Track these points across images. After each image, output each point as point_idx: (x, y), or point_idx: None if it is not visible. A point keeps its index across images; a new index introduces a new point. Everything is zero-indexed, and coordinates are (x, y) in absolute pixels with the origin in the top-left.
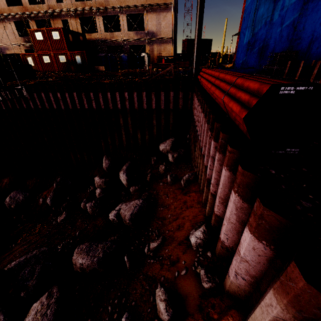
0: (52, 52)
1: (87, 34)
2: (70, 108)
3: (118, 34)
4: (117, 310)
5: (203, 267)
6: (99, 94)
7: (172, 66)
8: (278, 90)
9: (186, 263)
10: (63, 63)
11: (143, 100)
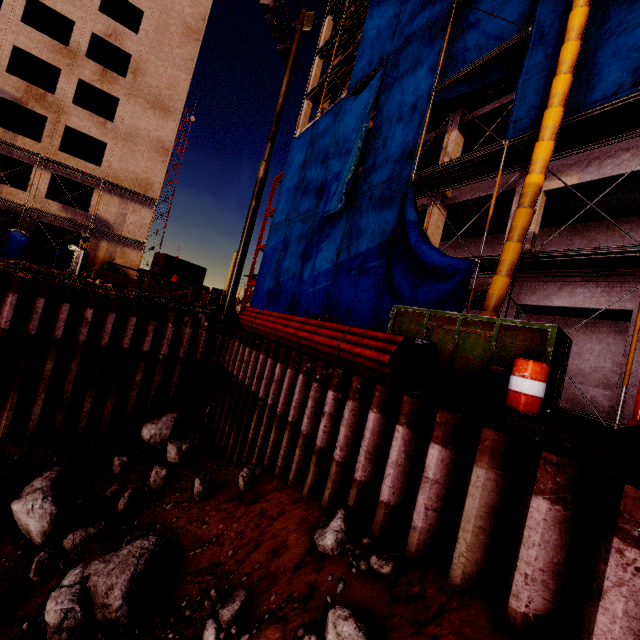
0: None
1: None
2: None
3: (17, 192)
4: None
5: (373, 552)
6: (12, 295)
7: (191, 291)
8: (414, 340)
9: (335, 577)
10: None
11: (127, 330)
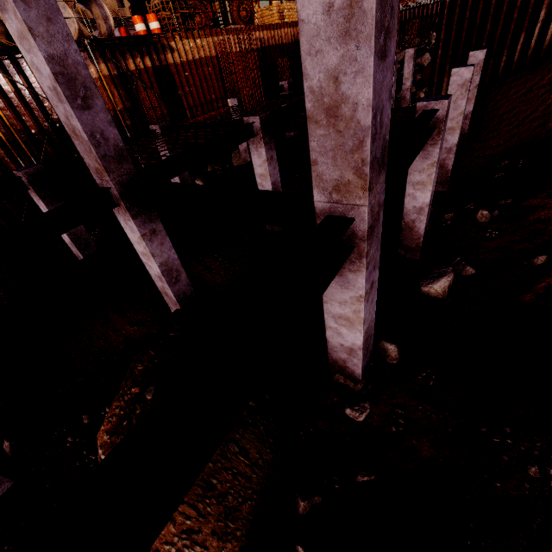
0: None
1: None
2: None
3: None
4: None
5: None
6: None
7: None
8: None
9: None
10: None
11: None
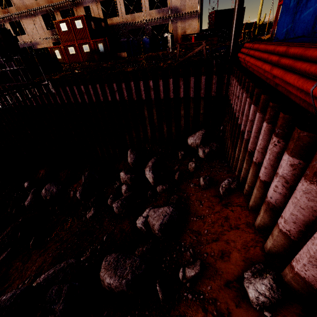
0: (76, 43)
1: (108, 19)
2: (94, 101)
3: (139, 15)
4: None
5: None
6: (122, 84)
7: (204, 45)
8: None
9: None
10: (87, 53)
11: (170, 88)
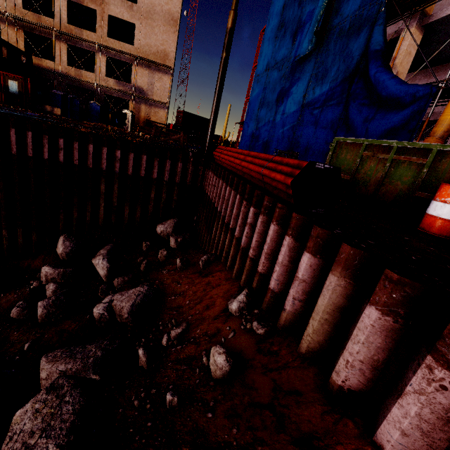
0: None
1: (33, 57)
2: (12, 153)
3: (90, 75)
4: (148, 402)
5: (255, 319)
6: (75, 143)
7: (182, 135)
8: (315, 164)
9: (231, 328)
10: None
11: (142, 164)
